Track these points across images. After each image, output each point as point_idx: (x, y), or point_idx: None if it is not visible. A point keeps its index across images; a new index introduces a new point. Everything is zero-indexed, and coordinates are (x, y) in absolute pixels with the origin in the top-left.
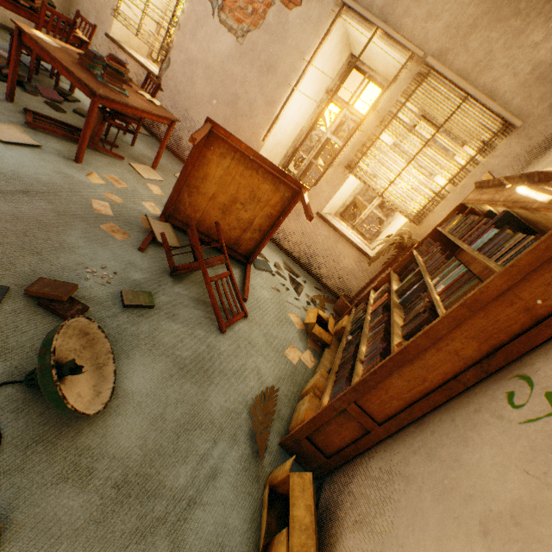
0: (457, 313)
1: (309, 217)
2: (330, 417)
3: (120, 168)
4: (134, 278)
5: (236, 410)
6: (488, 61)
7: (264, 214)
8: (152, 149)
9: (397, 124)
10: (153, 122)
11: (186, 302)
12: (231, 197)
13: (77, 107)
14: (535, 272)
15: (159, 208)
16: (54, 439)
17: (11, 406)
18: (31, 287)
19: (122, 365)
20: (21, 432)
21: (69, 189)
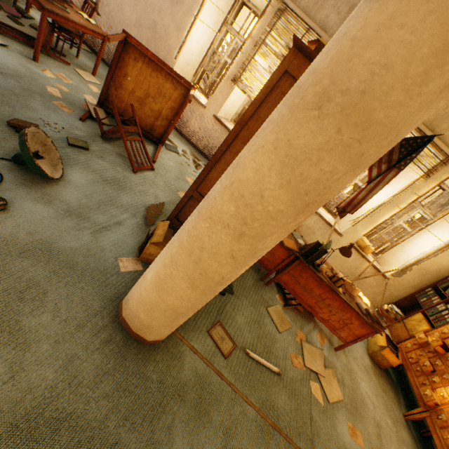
0: (235, 129)
1: (188, 100)
2: (186, 202)
3: (67, 71)
4: (76, 133)
5: (138, 206)
6: (322, 2)
7: (169, 107)
8: (93, 63)
9: (265, 48)
10: (94, 41)
11: (111, 153)
12: (145, 92)
13: (32, 23)
14: (265, 103)
15: (96, 100)
16: (30, 186)
17: (6, 168)
18: (11, 121)
19: (68, 170)
20: (13, 179)
21: (30, 77)
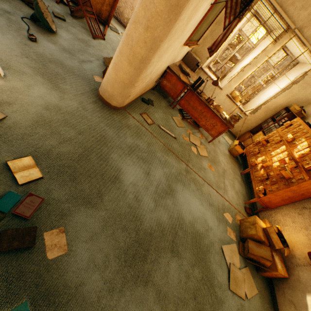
0: None
1: None
2: None
3: None
4: (56, 11)
5: (99, 56)
6: None
7: None
8: None
9: None
10: None
11: (79, 26)
12: None
13: None
14: None
15: None
16: (43, 34)
17: (29, 23)
18: None
19: (58, 30)
20: (34, 29)
21: None
